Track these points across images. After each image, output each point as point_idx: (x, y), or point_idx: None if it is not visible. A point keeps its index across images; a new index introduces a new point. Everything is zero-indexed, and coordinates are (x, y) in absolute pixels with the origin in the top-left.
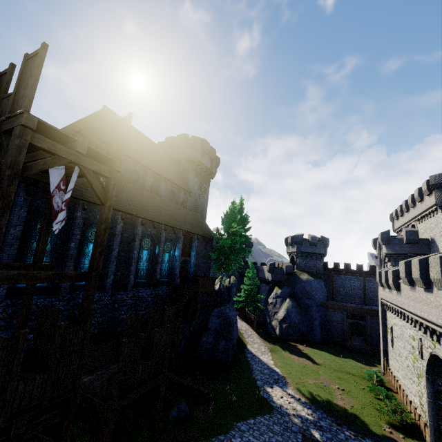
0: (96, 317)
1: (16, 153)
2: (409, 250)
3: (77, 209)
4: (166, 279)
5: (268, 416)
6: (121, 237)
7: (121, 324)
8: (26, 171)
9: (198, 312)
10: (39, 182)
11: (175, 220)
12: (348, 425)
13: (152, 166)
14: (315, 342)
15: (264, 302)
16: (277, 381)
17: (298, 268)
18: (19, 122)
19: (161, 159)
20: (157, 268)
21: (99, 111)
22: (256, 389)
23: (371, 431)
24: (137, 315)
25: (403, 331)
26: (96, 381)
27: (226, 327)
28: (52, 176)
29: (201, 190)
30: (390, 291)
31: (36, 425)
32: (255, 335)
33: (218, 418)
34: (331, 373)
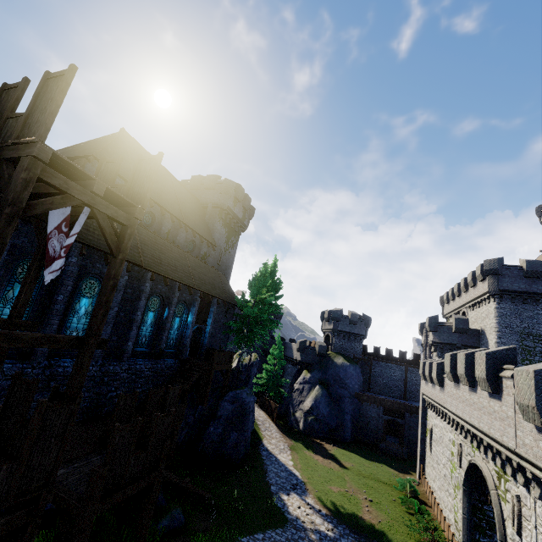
0: None
1: (20, 188)
2: (458, 340)
3: (72, 253)
4: (172, 350)
5: (281, 531)
6: (123, 293)
7: (108, 404)
8: (29, 210)
9: (208, 395)
10: (30, 216)
11: (192, 278)
12: None
13: (172, 209)
14: (345, 441)
15: (288, 387)
16: (295, 487)
17: (332, 350)
18: (30, 152)
19: (184, 201)
20: (164, 335)
21: (114, 134)
22: (269, 495)
23: None
24: (133, 394)
25: (443, 433)
26: (71, 476)
27: (241, 416)
28: (53, 214)
29: (228, 245)
30: (433, 386)
31: None
32: (273, 428)
33: (220, 530)
34: (359, 480)
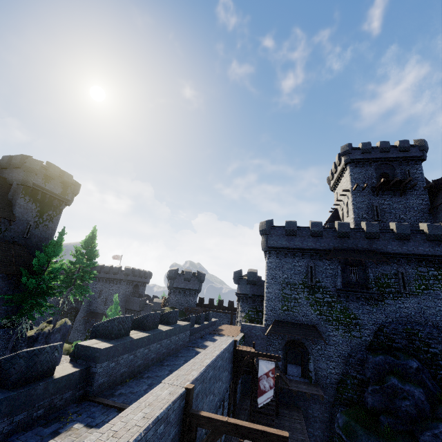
0: None
1: None
2: (250, 291)
3: None
4: None
5: None
6: None
7: None
8: None
9: None
10: None
11: None
12: None
13: None
14: None
15: None
16: None
17: (169, 305)
18: None
19: None
20: None
21: None
22: None
23: None
24: None
25: None
26: None
27: None
28: None
29: (42, 218)
30: None
31: None
32: None
33: None
34: None
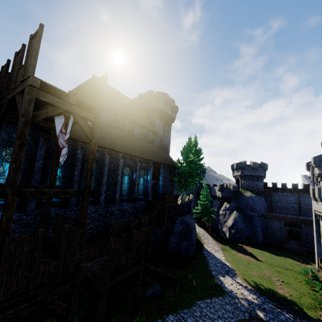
0: (94, 222)
1: (27, 105)
2: None
3: (77, 148)
4: (142, 196)
5: (222, 298)
6: (108, 167)
7: (111, 228)
8: (35, 118)
9: (166, 220)
10: (50, 130)
11: (146, 154)
12: (287, 309)
13: (128, 116)
14: (258, 244)
15: (216, 213)
16: (228, 272)
17: (242, 188)
18: (28, 83)
19: (135, 110)
20: (135, 188)
21: (89, 79)
22: (211, 277)
23: (308, 316)
24: (121, 222)
25: None
26: (95, 266)
27: (187, 231)
28: (57, 124)
29: (165, 132)
30: None
31: (53, 294)
32: (209, 238)
33: (183, 296)
34: (272, 268)
